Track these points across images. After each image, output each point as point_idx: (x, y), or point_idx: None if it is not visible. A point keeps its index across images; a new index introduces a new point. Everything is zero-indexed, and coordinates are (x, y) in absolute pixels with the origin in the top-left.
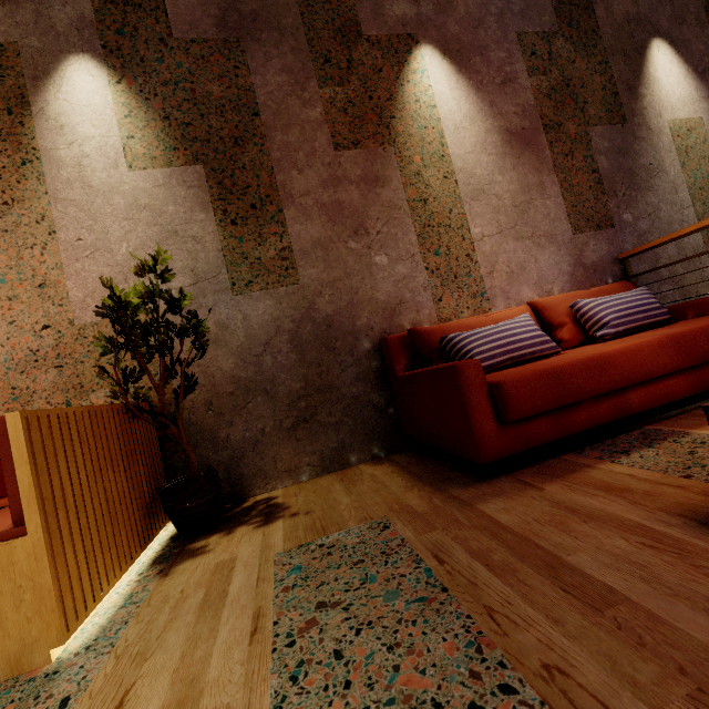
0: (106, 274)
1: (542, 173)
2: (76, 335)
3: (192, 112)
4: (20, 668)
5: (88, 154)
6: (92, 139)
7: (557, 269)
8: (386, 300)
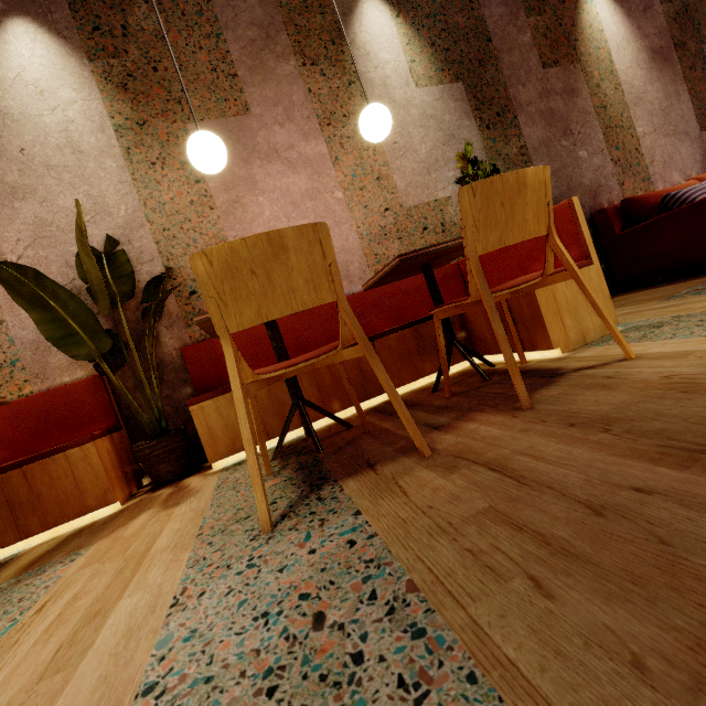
0: (416, 169)
1: (676, 83)
2: (406, 215)
3: (448, 40)
4: (604, 332)
5: (388, 76)
6: (389, 63)
7: (693, 159)
8: (589, 185)
